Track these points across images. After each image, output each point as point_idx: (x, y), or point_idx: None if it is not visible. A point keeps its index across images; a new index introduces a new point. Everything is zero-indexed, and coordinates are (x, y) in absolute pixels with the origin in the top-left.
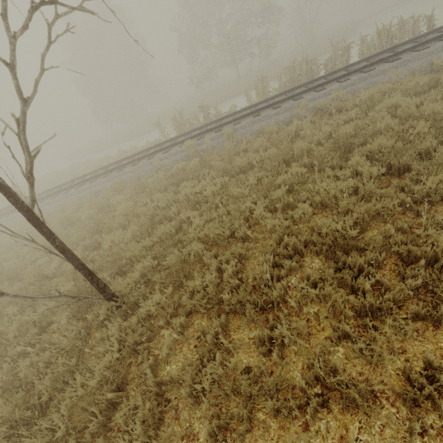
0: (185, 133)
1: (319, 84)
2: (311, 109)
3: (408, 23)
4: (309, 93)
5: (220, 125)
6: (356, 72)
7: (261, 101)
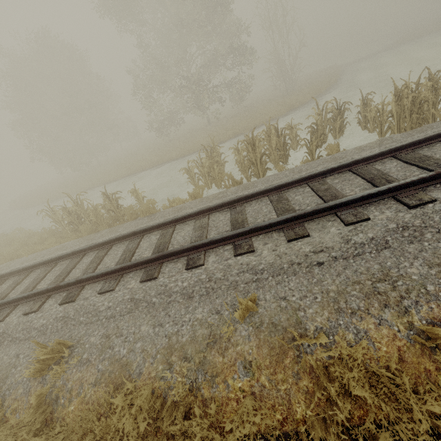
0: (45, 261)
1: (292, 216)
2: (265, 331)
3: (438, 78)
4: (269, 229)
5: (80, 280)
6: (382, 196)
7: (182, 216)
